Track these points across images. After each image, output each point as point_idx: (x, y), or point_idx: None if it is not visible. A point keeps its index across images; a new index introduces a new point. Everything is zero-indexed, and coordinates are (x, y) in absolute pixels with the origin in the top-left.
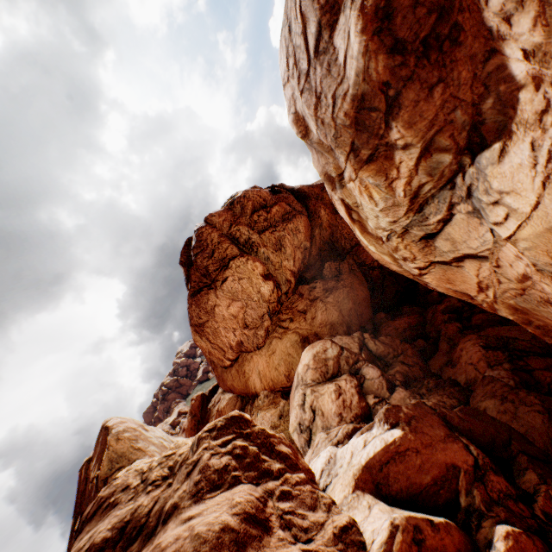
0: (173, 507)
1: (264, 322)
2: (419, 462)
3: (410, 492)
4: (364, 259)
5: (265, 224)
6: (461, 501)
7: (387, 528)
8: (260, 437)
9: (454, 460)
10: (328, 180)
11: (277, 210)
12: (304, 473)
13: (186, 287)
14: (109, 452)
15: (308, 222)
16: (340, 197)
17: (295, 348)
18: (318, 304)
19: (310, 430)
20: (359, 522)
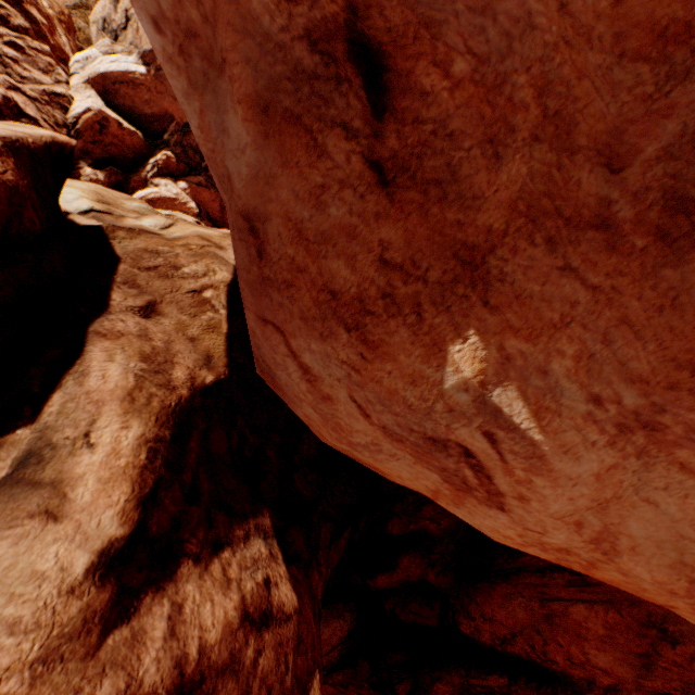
0: None
1: None
2: (148, 99)
3: (133, 112)
4: None
5: None
6: (165, 137)
7: (85, 108)
8: None
9: (175, 114)
10: None
11: None
12: (56, 51)
13: None
14: None
15: None
16: None
17: None
18: None
19: (116, 37)
20: (76, 101)
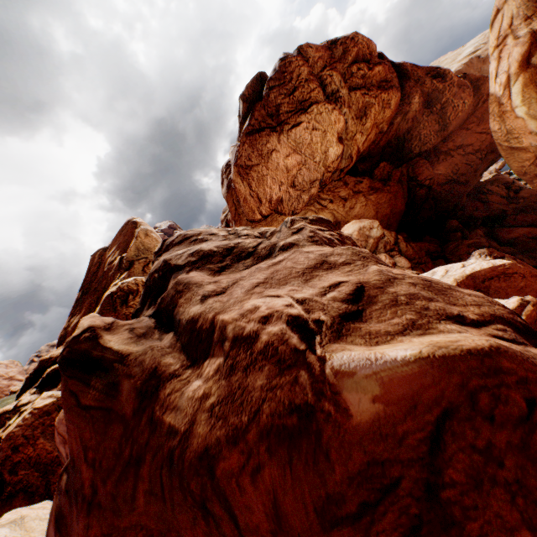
0: (290, 244)
1: (312, 188)
2: (522, 285)
3: None
4: (418, 174)
5: (359, 82)
6: None
7: (516, 301)
8: (350, 240)
9: None
10: (534, 1)
11: (379, 71)
12: None
13: (239, 127)
14: (137, 242)
15: (398, 103)
16: (535, 28)
17: None
18: (360, 198)
19: None
20: None
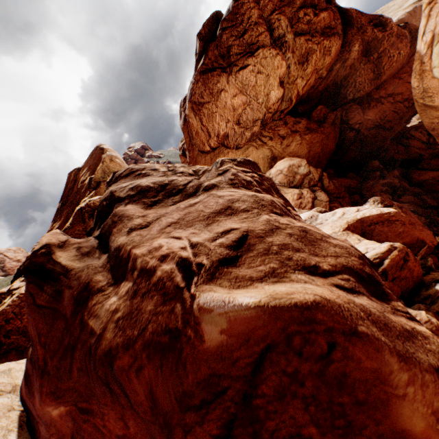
0: (213, 185)
1: (254, 126)
2: (400, 231)
3: None
4: (350, 118)
5: (305, 28)
6: None
7: (386, 247)
8: (269, 181)
9: (425, 239)
10: None
11: (324, 17)
12: None
13: (195, 65)
14: (103, 166)
15: (339, 50)
16: None
17: (264, 162)
18: (296, 137)
19: None
20: None
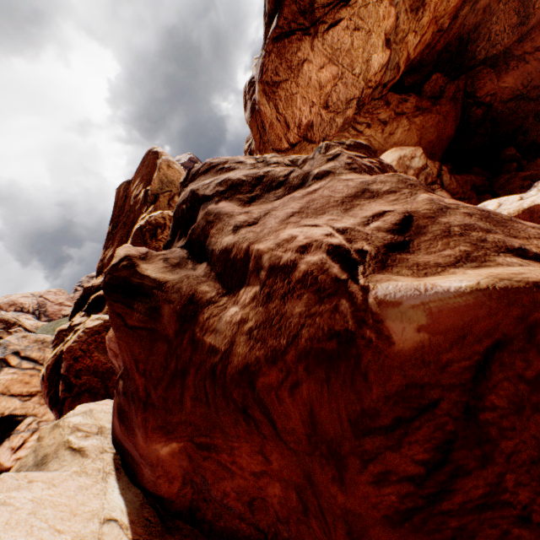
0: (326, 172)
1: (348, 109)
2: None
3: None
4: (478, 88)
5: None
6: None
7: None
8: (391, 170)
9: None
10: None
11: None
12: None
13: (265, 30)
14: (160, 174)
15: None
16: None
17: None
18: (403, 121)
19: None
20: None
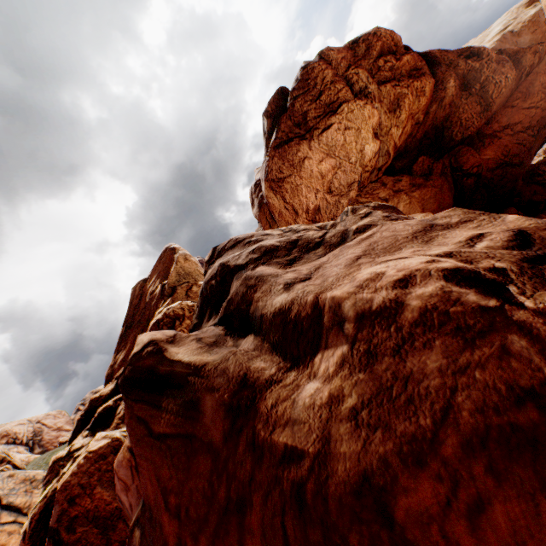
0: (366, 226)
1: (350, 191)
2: None
3: None
4: (462, 163)
5: (388, 75)
6: None
7: None
8: None
9: None
10: None
11: (408, 60)
12: None
13: (265, 143)
14: (177, 267)
15: (432, 90)
16: None
17: None
18: (402, 197)
19: None
20: None
